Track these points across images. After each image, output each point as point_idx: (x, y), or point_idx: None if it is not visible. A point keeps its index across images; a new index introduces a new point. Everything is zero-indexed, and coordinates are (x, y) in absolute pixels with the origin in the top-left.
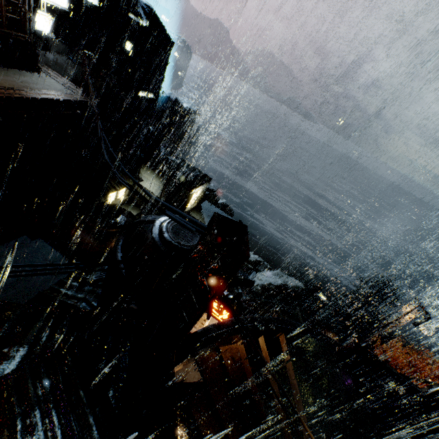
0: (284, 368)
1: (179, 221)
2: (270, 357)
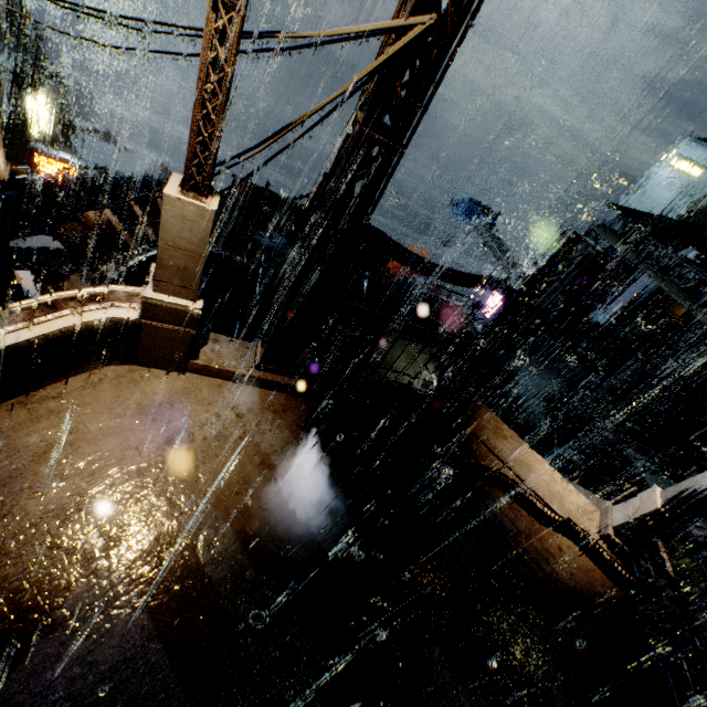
0: (158, 211)
1: None
2: (139, 205)
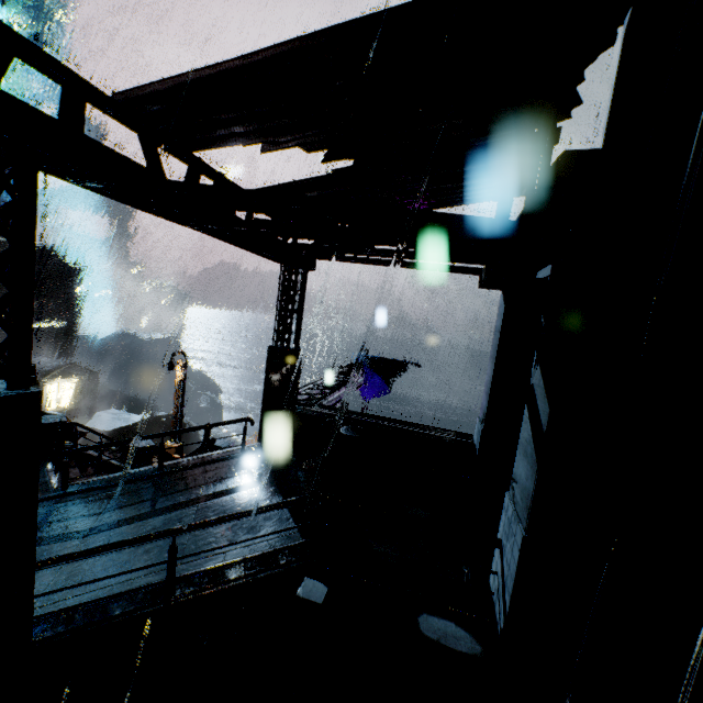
0: None
1: None
2: None
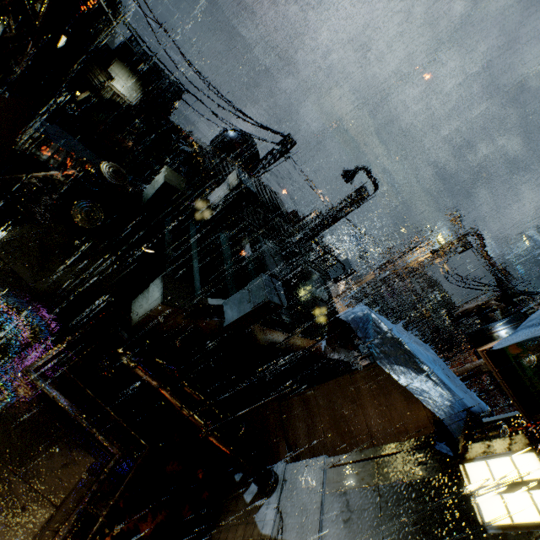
0: None
1: (279, 133)
2: None
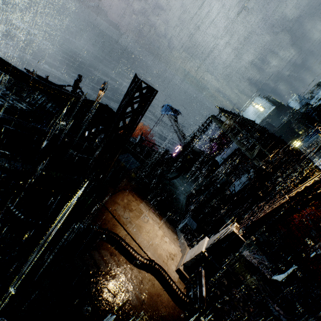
0: None
1: None
2: None
